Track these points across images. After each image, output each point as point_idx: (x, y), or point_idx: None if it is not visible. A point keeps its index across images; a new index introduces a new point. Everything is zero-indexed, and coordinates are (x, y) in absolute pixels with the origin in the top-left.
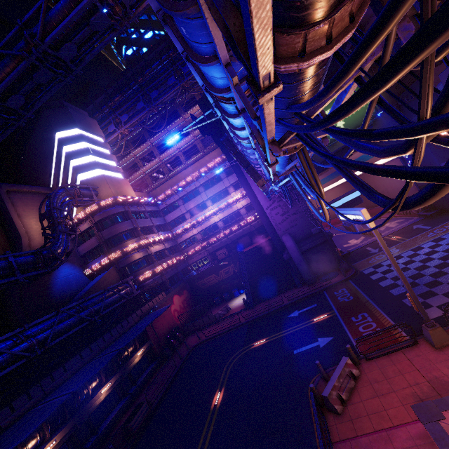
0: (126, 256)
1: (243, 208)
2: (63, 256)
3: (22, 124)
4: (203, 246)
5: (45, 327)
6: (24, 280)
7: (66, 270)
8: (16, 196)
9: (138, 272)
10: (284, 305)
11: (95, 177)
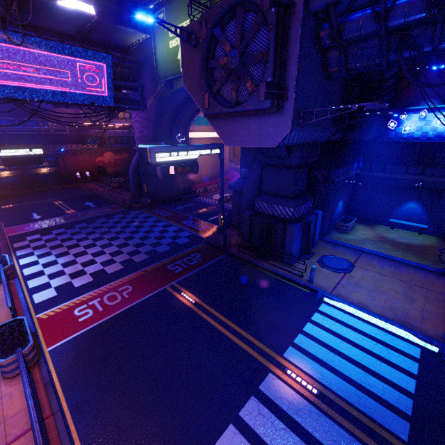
0: None
1: None
2: None
3: None
4: None
5: None
6: None
7: None
8: None
9: (83, 119)
10: (105, 197)
11: None
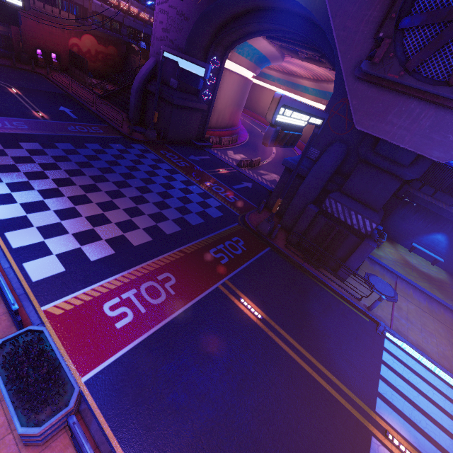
0: None
1: None
2: None
3: None
4: None
5: None
6: None
7: None
8: None
9: None
10: (88, 107)
11: None
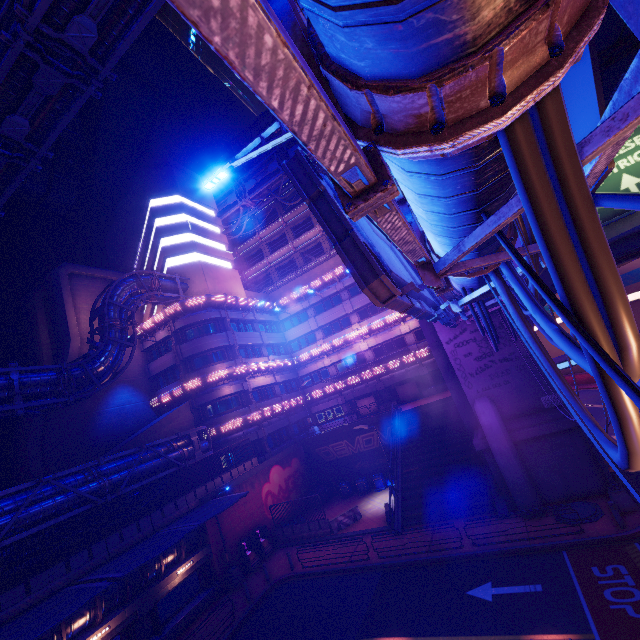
0: (209, 388)
1: (411, 333)
2: (106, 378)
3: (36, 168)
4: (337, 388)
5: (15, 504)
6: (24, 412)
7: (125, 396)
8: (82, 281)
9: (222, 417)
10: (463, 554)
11: (189, 264)
